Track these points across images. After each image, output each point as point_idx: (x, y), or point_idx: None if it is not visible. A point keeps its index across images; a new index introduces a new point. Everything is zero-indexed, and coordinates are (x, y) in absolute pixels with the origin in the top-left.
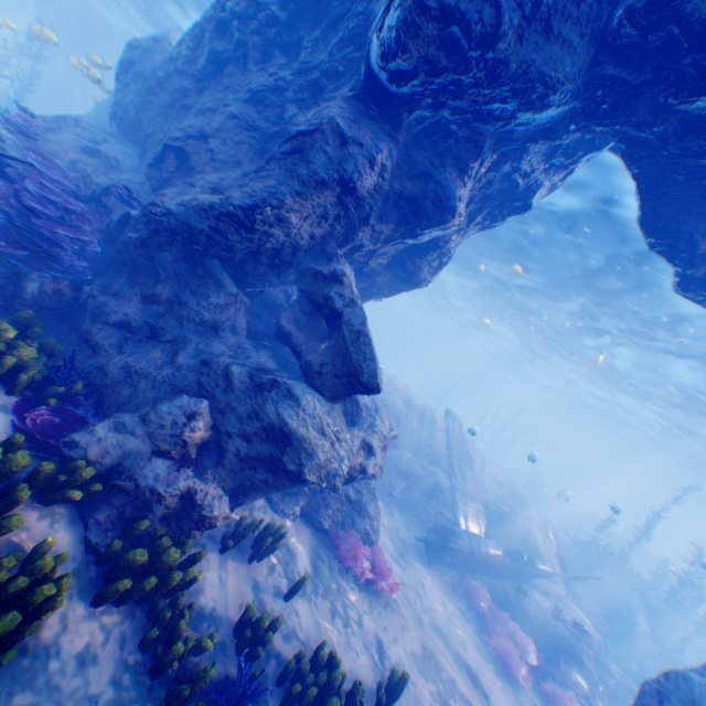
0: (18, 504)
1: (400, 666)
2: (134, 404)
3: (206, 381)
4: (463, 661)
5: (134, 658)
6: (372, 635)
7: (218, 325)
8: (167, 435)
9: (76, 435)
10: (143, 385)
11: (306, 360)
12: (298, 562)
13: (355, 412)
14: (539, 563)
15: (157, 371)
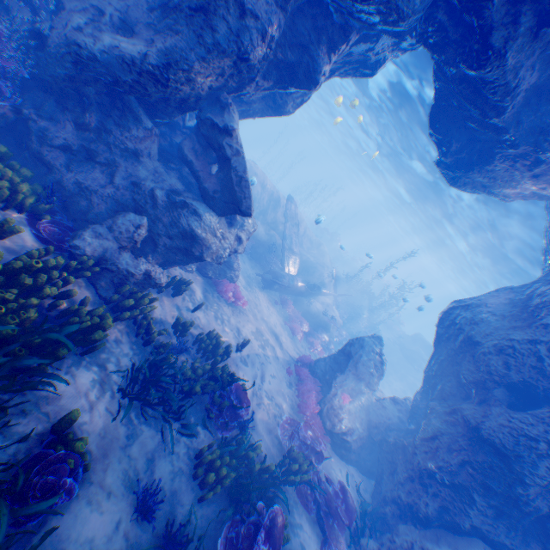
0: (70, 284)
1: (246, 336)
2: (93, 213)
3: (140, 200)
4: (274, 332)
5: (134, 339)
6: (234, 325)
7: (139, 154)
8: (126, 239)
9: (76, 242)
10: (96, 200)
11: (205, 188)
12: (196, 295)
13: (233, 217)
14: (323, 289)
15: (103, 189)
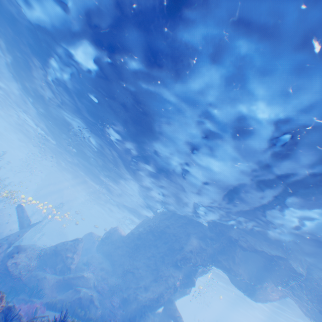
0: None
1: None
2: None
3: None
4: None
5: None
6: None
7: None
8: None
9: None
10: None
11: None
12: None
13: None
14: None
15: None
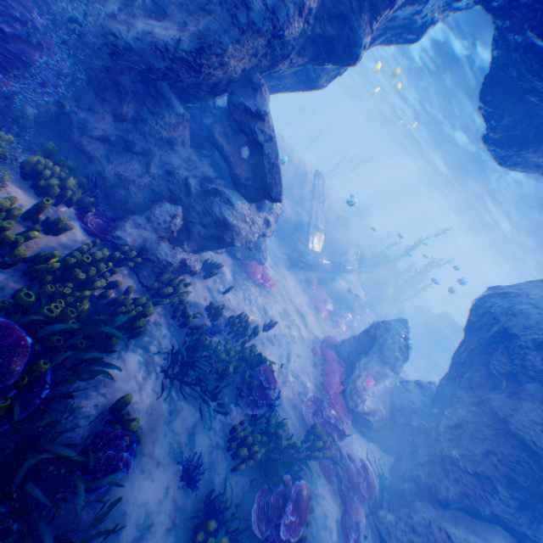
0: (116, 275)
1: (273, 317)
2: (132, 203)
3: (174, 189)
4: (299, 311)
5: (172, 322)
6: (261, 306)
7: (173, 141)
8: (163, 229)
9: (119, 234)
10: (134, 190)
11: (236, 175)
12: (226, 277)
13: (262, 202)
14: (348, 267)
15: (140, 179)
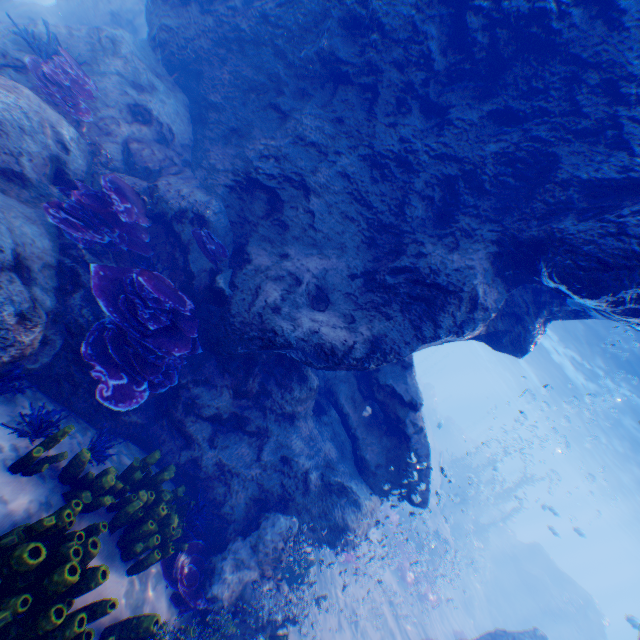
0: None
1: (364, 627)
2: (228, 504)
3: (288, 483)
4: (384, 586)
5: None
6: (349, 607)
7: (293, 413)
8: (270, 559)
9: (215, 589)
10: (234, 483)
11: (364, 457)
12: None
13: None
14: (429, 488)
15: (245, 469)
